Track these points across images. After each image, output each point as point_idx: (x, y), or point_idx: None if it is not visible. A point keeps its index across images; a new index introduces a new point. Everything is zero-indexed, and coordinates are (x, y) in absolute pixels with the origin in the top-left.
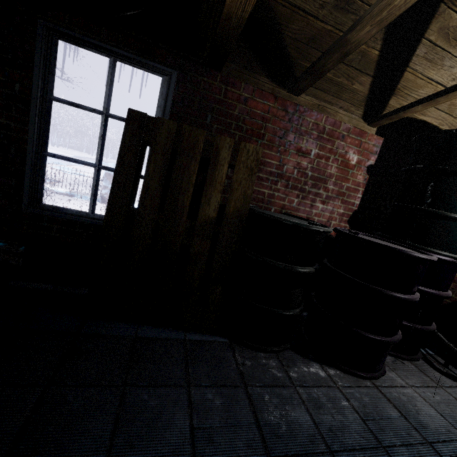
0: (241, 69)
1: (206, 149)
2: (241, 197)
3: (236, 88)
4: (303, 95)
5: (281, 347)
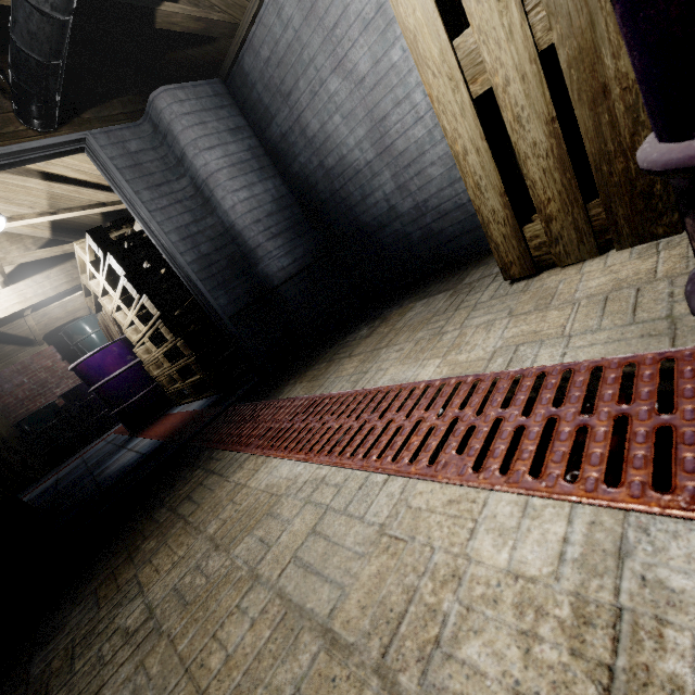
0: None
1: None
2: (4, 427)
3: None
4: None
5: (81, 449)
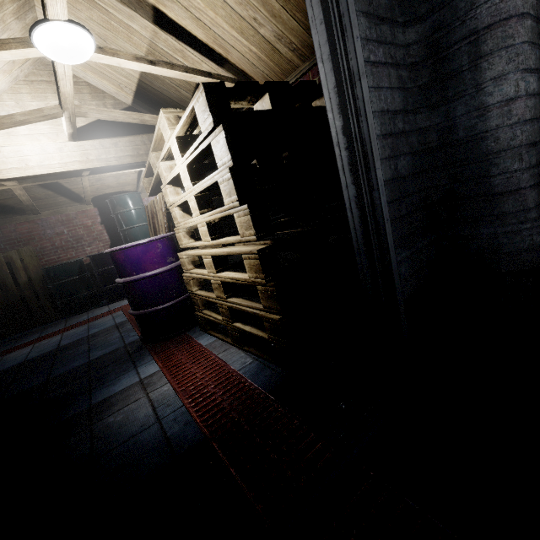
0: (4, 219)
1: (6, 259)
2: (34, 267)
3: (6, 229)
4: (43, 212)
5: (90, 308)
